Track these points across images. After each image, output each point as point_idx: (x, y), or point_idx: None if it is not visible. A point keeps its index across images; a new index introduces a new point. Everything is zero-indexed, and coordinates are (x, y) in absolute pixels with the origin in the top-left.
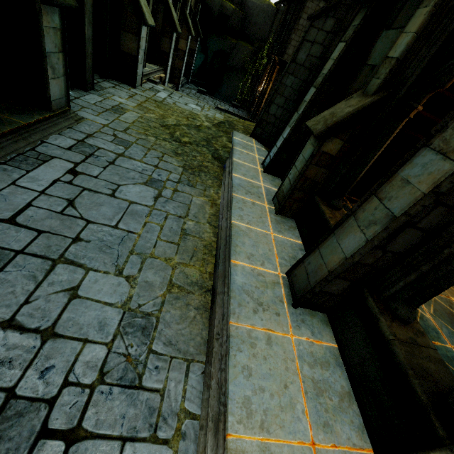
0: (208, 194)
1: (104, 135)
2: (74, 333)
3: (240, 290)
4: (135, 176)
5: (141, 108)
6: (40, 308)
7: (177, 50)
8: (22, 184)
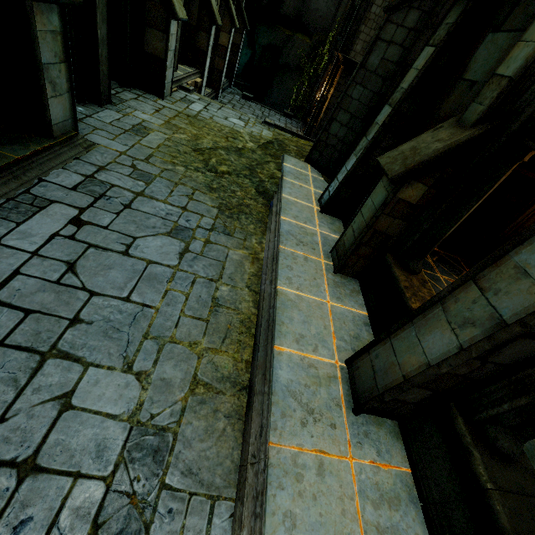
0: (248, 244)
1: (120, 167)
2: (62, 463)
3: (285, 392)
4: (156, 223)
5: (169, 126)
6: (20, 429)
7: (217, 45)
8: (9, 243)
